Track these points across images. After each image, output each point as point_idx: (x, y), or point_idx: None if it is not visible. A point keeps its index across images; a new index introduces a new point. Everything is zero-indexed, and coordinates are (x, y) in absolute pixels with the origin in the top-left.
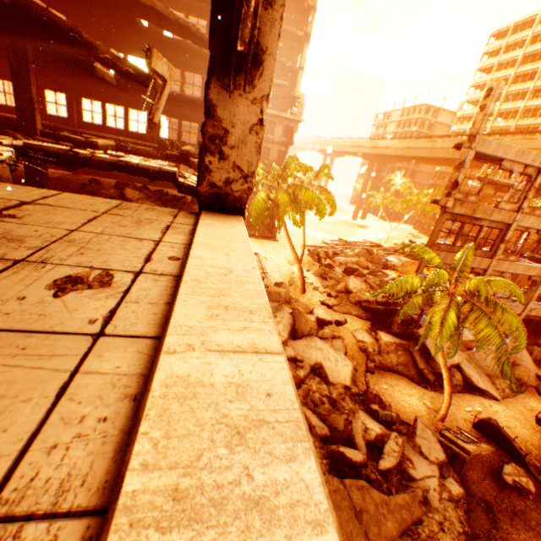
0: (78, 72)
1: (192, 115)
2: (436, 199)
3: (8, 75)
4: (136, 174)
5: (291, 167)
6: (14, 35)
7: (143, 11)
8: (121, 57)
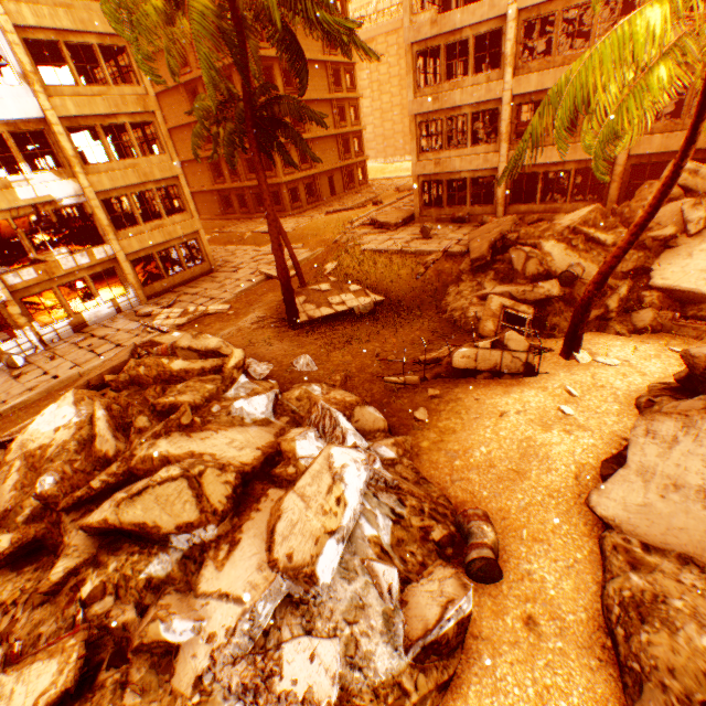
0: None
1: None
2: None
3: None
4: None
5: None
6: None
7: None
8: None
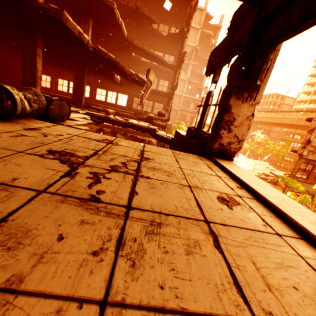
0: (102, 77)
1: (150, 97)
2: (295, 150)
3: (66, 78)
4: (135, 129)
5: None
6: (82, 62)
7: (137, 50)
8: (133, 73)
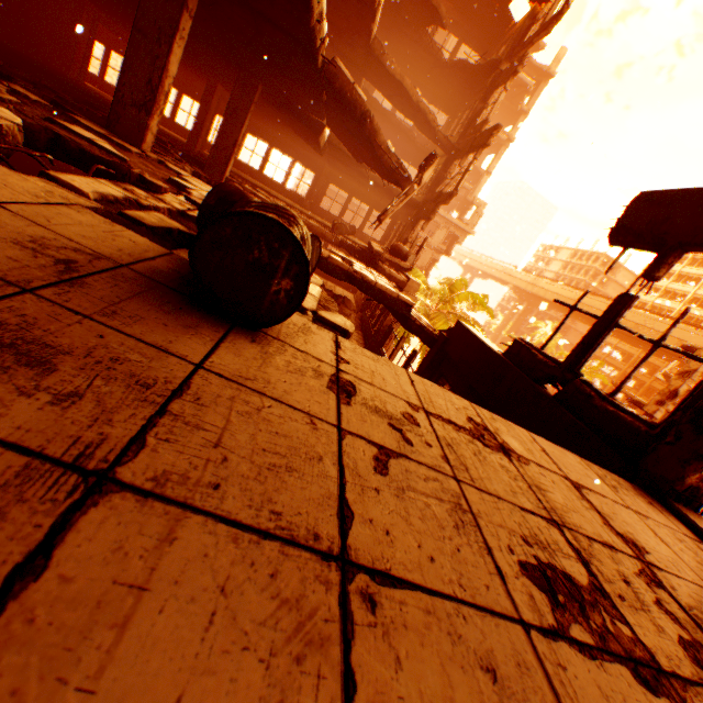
0: (283, 119)
1: (367, 195)
2: (639, 401)
3: (176, 81)
4: (367, 292)
5: (461, 294)
6: (258, 72)
7: (383, 79)
8: (391, 150)
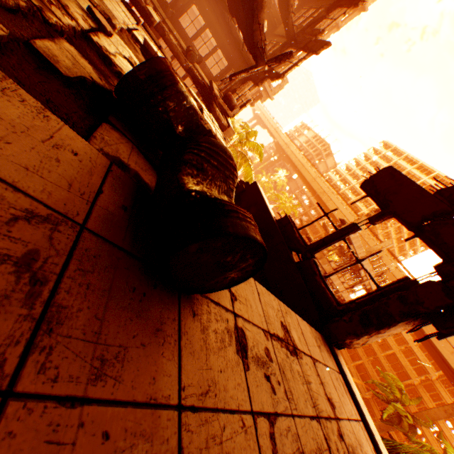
0: None
1: (219, 33)
2: (311, 239)
3: None
4: None
5: (251, 142)
6: None
7: None
8: (264, 30)
